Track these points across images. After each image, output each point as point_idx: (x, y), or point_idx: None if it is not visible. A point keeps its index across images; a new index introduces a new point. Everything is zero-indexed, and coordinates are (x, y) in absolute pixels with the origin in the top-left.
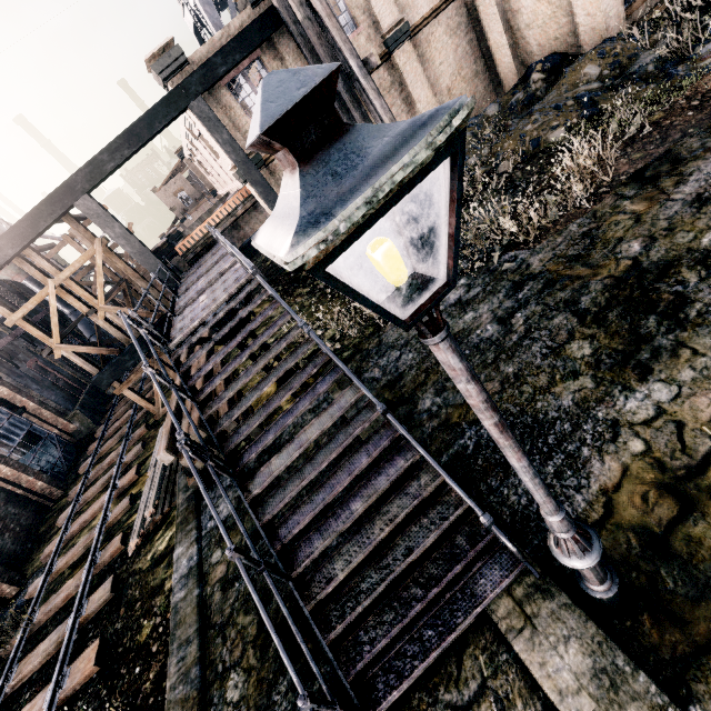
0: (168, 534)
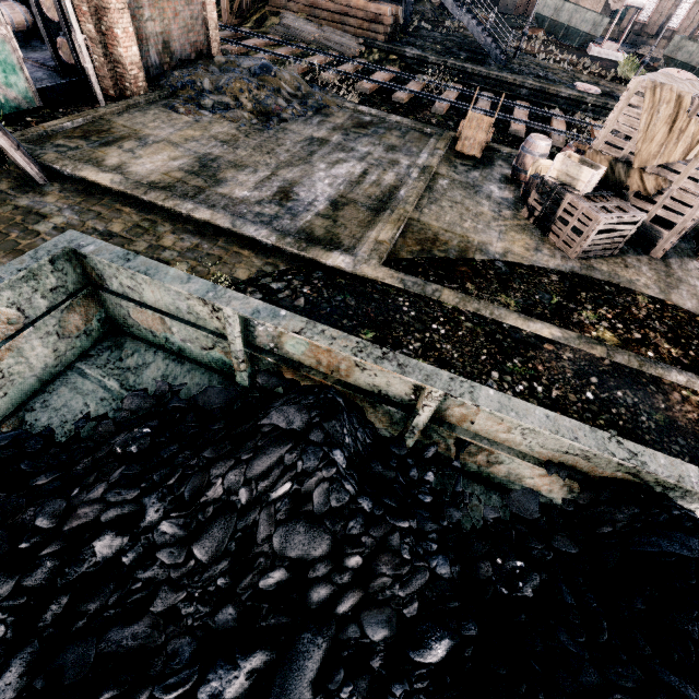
0: (375, 55)
